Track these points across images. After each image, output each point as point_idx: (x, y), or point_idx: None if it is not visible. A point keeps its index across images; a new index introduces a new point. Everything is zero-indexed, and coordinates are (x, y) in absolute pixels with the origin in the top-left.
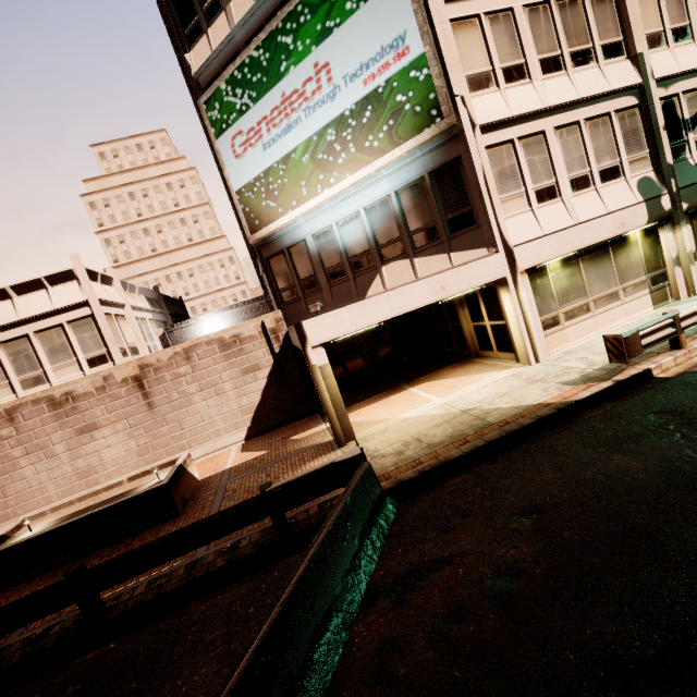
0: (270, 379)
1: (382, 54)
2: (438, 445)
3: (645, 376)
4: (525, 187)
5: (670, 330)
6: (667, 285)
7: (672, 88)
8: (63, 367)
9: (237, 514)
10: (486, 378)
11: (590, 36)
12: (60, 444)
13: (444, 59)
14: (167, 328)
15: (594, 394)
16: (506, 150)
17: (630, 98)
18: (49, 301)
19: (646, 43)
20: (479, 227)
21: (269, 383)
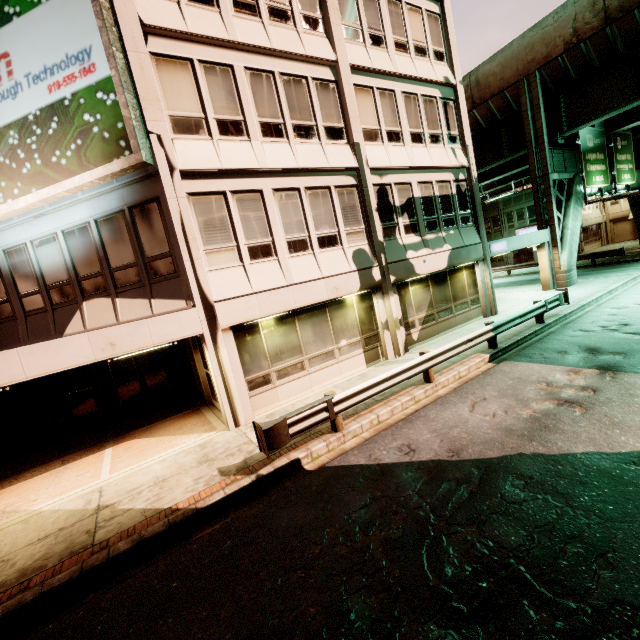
0: None
1: (68, 64)
2: None
3: (292, 467)
4: (237, 242)
5: (324, 415)
6: (379, 346)
7: (386, 178)
8: None
9: None
10: (180, 444)
11: (314, 115)
12: None
13: (138, 90)
14: None
15: (225, 498)
16: (217, 201)
17: (349, 178)
18: None
19: (362, 135)
20: (179, 276)
21: None
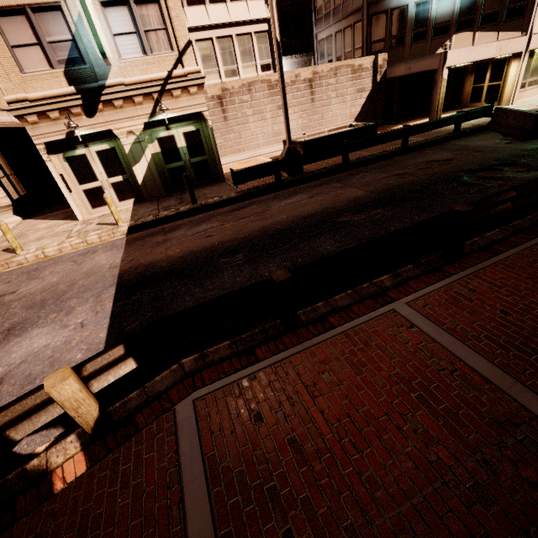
0: (367, 99)
1: None
2: None
3: None
4: None
5: None
6: None
7: None
8: (248, 67)
9: (454, 118)
10: None
11: None
12: (269, 113)
13: None
14: None
15: None
16: None
17: None
18: (248, 11)
19: None
20: (523, 17)
21: (366, 102)
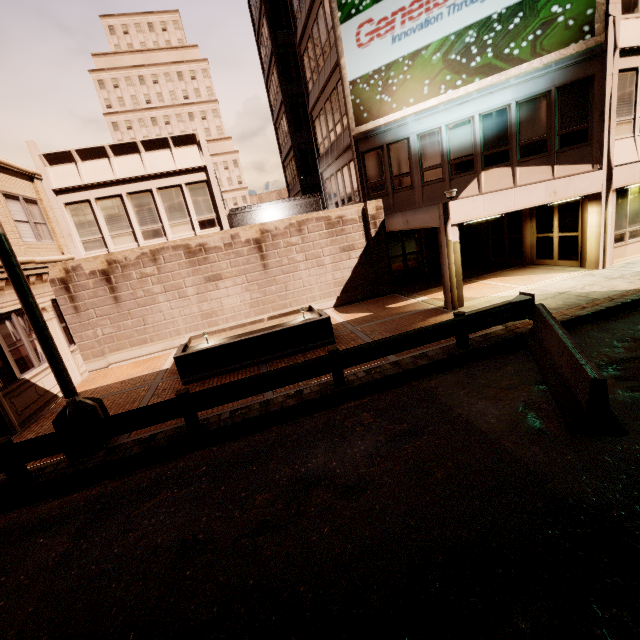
0: (361, 259)
1: None
2: (558, 309)
3: None
4: (634, 115)
5: None
6: None
7: None
8: (178, 225)
9: (445, 328)
10: (558, 276)
11: None
12: (191, 288)
13: None
14: (232, 210)
15: None
16: (630, 77)
17: None
18: (172, 161)
19: None
20: (590, 144)
21: (359, 263)
